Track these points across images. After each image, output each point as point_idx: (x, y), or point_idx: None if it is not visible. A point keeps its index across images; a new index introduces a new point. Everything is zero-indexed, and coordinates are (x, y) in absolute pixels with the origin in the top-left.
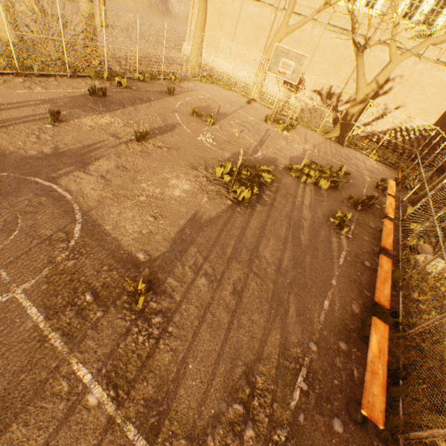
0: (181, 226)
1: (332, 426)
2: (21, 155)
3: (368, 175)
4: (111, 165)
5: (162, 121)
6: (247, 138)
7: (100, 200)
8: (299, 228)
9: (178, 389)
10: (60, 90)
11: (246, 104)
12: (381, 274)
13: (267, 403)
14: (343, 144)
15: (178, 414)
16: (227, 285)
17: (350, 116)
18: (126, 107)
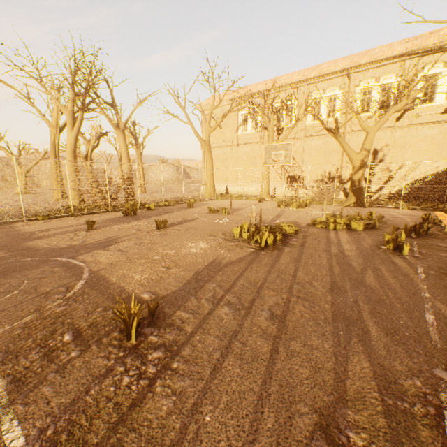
0: (197, 270)
1: None
2: (52, 248)
3: (408, 217)
4: (130, 243)
5: (182, 218)
6: (263, 216)
7: (112, 263)
8: (344, 257)
9: None
10: (100, 217)
11: (258, 203)
12: None
13: None
14: (365, 205)
15: None
16: (260, 311)
17: (357, 181)
18: (152, 217)
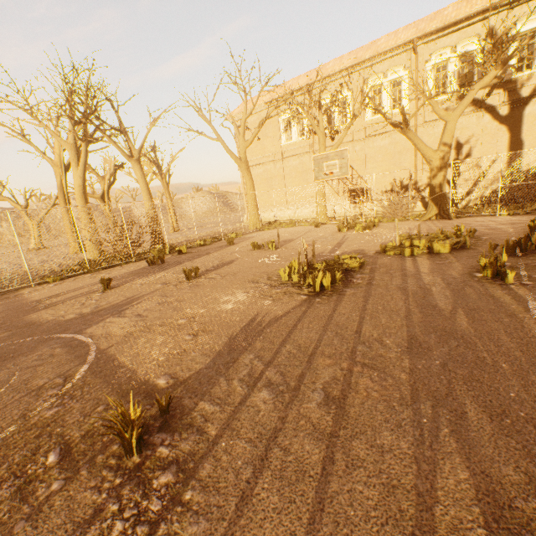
0: (231, 335)
1: None
2: (58, 320)
3: (509, 227)
4: (152, 304)
5: (219, 261)
6: (320, 246)
7: (126, 335)
8: (425, 296)
9: None
10: (122, 271)
11: (314, 229)
12: None
13: None
14: (450, 217)
15: None
16: (311, 392)
17: (437, 186)
18: (183, 263)
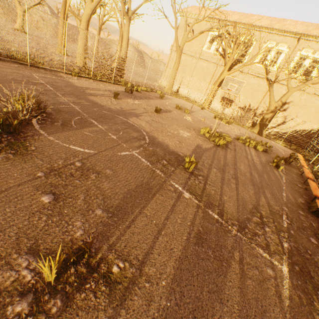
0: (193, 148)
1: (310, 240)
2: (108, 107)
3: (282, 151)
4: (149, 119)
5: (163, 108)
6: (208, 122)
7: (151, 130)
8: (254, 163)
9: (223, 204)
10: (111, 87)
11: (200, 109)
12: (312, 186)
13: (271, 221)
14: (262, 135)
15: (228, 212)
16: (228, 174)
17: (265, 119)
18: (143, 99)
